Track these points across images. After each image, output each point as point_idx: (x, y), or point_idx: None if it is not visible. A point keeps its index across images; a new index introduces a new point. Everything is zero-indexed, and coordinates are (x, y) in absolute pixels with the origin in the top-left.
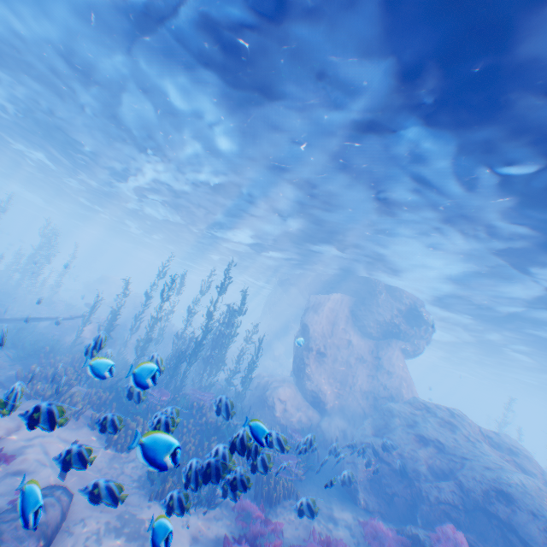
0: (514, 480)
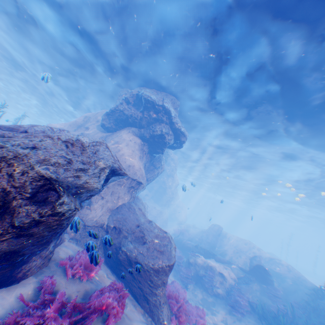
0: None
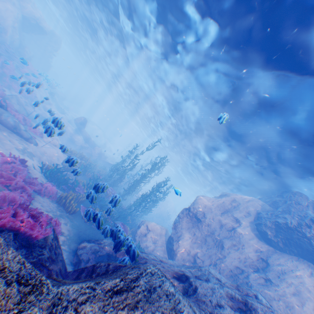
0: (145, 269)
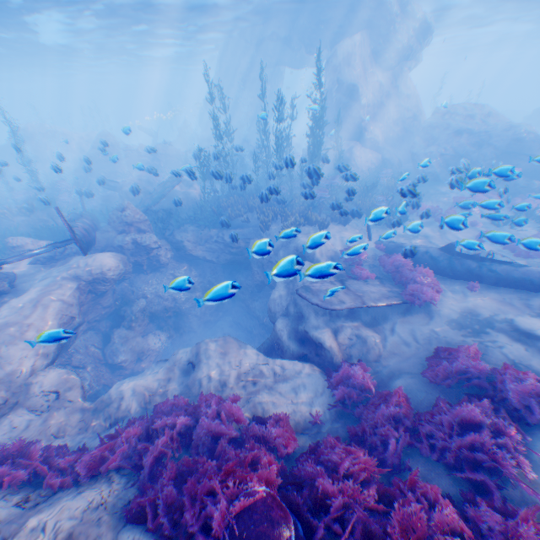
0: (522, 130)
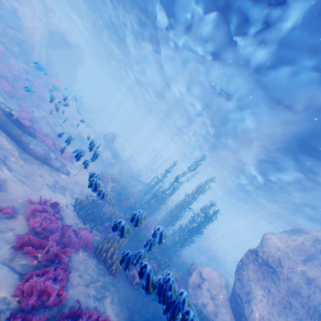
0: None
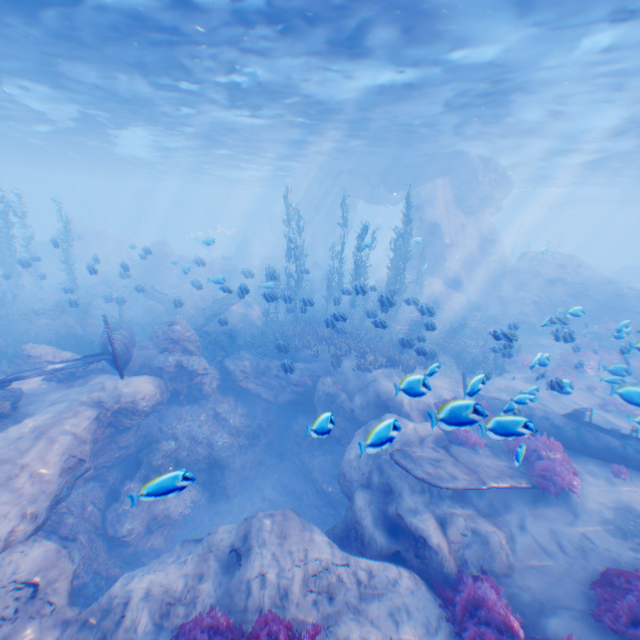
0: (624, 286)
